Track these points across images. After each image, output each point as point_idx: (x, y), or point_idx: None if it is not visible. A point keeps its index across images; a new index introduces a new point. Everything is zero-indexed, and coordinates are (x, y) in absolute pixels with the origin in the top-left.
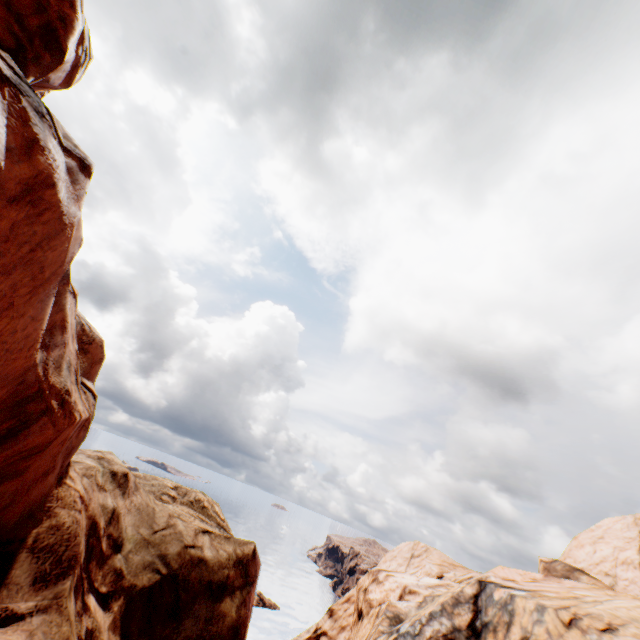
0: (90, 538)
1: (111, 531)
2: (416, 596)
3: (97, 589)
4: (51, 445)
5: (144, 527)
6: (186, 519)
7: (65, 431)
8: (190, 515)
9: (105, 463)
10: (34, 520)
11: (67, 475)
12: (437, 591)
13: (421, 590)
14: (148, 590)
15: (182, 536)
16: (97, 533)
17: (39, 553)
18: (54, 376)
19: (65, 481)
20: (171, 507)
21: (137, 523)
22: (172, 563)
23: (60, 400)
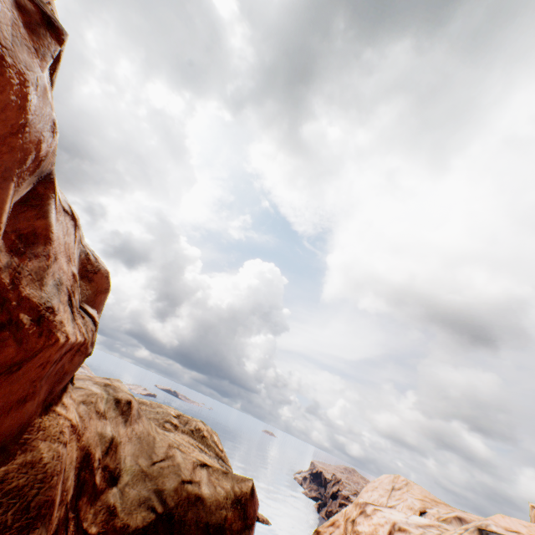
0: (81, 471)
1: (107, 462)
2: (406, 534)
3: (85, 531)
4: (24, 367)
5: (143, 457)
6: (185, 450)
7: (43, 352)
8: (190, 444)
9: (110, 390)
10: (5, 455)
11: (59, 402)
12: (428, 532)
13: (411, 529)
14: (141, 532)
15: (180, 469)
16: (90, 465)
17: (2, 498)
18: (30, 288)
19: (54, 409)
20: (172, 436)
21: (136, 453)
22: (168, 500)
23: (35, 316)
